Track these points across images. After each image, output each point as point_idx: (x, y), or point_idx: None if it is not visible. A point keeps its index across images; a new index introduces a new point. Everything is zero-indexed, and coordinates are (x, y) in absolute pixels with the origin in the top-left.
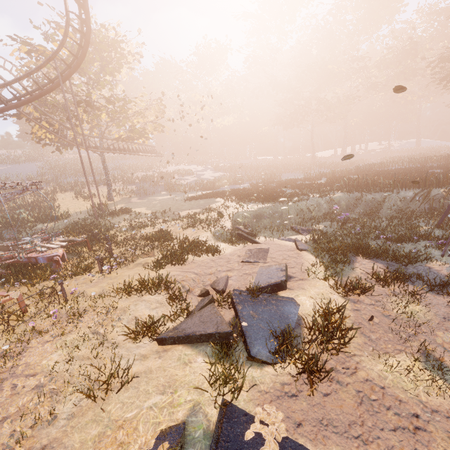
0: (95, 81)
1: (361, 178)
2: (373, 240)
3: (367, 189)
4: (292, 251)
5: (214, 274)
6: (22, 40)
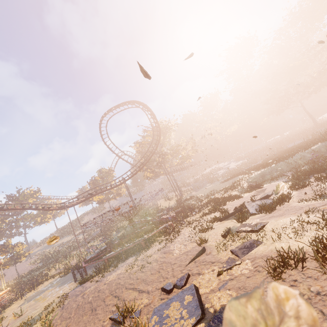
0: (162, 144)
1: None
2: None
3: None
4: None
5: (239, 204)
6: (136, 142)
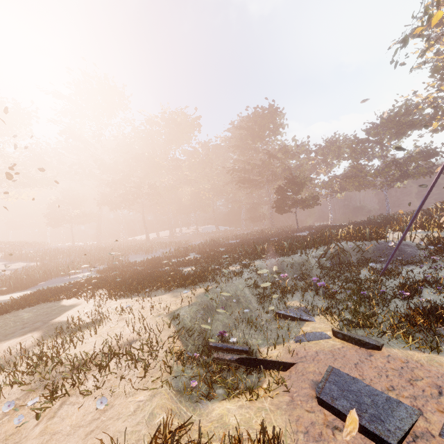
0: None
1: (234, 248)
2: (390, 302)
3: (275, 254)
4: (373, 355)
5: None
6: None
